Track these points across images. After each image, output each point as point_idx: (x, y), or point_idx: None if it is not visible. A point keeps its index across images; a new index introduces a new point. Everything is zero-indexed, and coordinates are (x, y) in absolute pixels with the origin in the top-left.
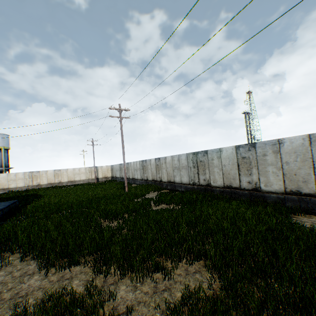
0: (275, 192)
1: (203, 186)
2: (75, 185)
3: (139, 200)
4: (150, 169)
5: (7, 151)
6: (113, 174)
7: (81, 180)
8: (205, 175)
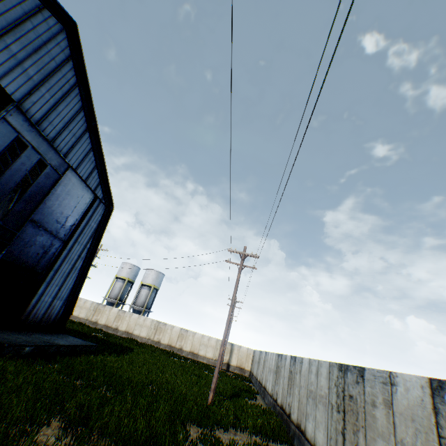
0: None
1: None
2: (192, 360)
3: (199, 430)
4: (282, 377)
5: (154, 291)
6: (252, 367)
7: (206, 357)
8: None
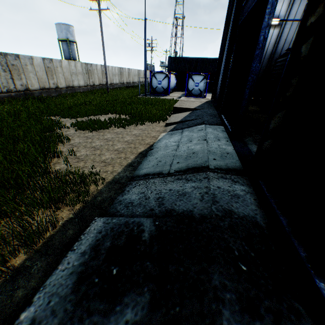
0: None
1: None
2: None
3: None
4: None
5: None
6: None
7: None
8: None
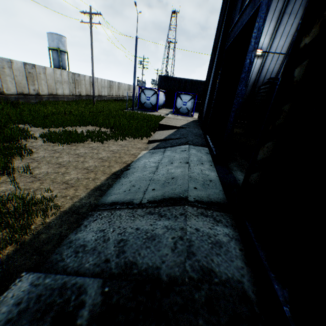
0: None
1: None
2: None
3: None
4: None
5: None
6: None
7: None
8: None
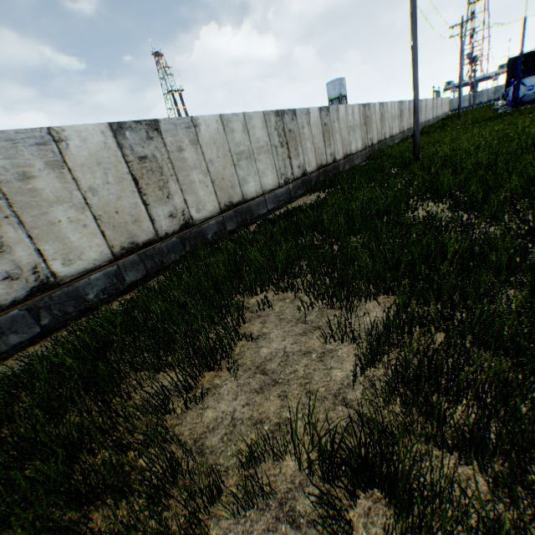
0: (388, 139)
1: (370, 147)
2: None
3: None
4: (310, 139)
5: None
6: None
7: None
8: (370, 134)
